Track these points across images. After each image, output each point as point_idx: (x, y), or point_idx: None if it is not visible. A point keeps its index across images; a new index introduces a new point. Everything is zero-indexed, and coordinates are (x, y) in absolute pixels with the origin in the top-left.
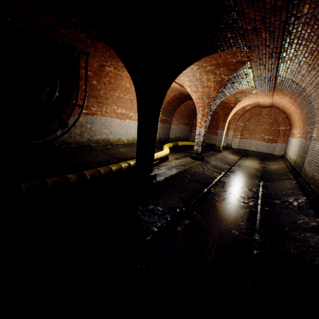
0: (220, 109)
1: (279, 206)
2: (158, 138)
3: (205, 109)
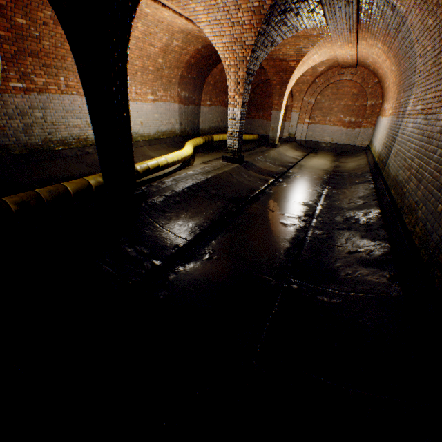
0: (273, 74)
1: (339, 226)
2: (180, 131)
3: (239, 71)
